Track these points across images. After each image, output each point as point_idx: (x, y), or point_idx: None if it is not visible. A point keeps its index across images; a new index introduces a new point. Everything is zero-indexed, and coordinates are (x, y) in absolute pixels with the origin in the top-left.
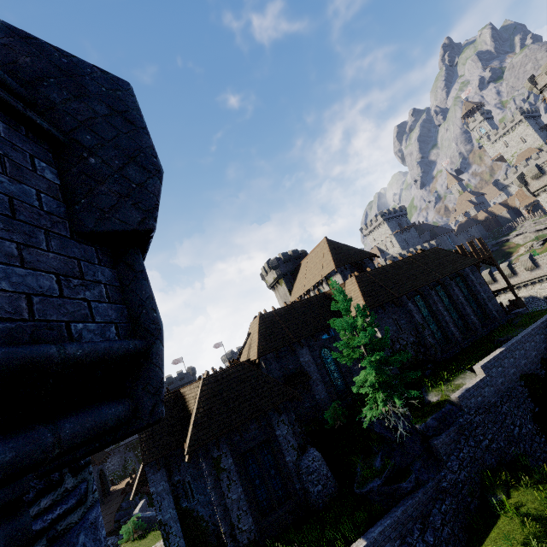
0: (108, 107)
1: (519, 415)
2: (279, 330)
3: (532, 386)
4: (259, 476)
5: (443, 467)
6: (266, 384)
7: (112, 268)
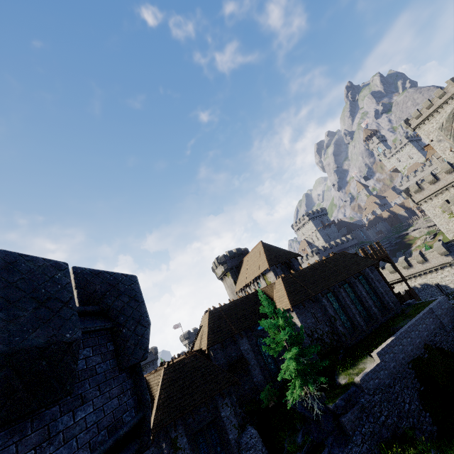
0: (129, 296)
1: (408, 394)
2: (224, 323)
3: (417, 368)
4: (208, 453)
5: (350, 441)
6: (213, 372)
7: (131, 378)
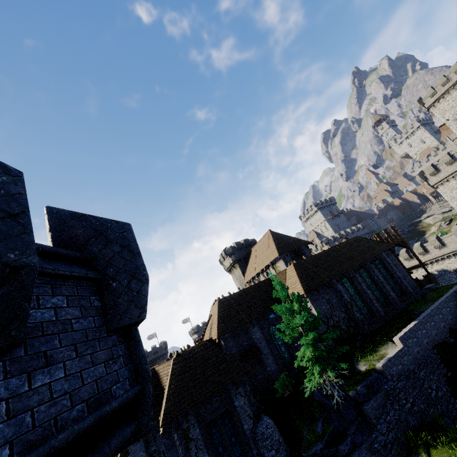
0: (120, 245)
1: (434, 380)
2: (234, 312)
3: (443, 353)
4: (222, 444)
5: (374, 430)
6: (225, 361)
7: (124, 343)
